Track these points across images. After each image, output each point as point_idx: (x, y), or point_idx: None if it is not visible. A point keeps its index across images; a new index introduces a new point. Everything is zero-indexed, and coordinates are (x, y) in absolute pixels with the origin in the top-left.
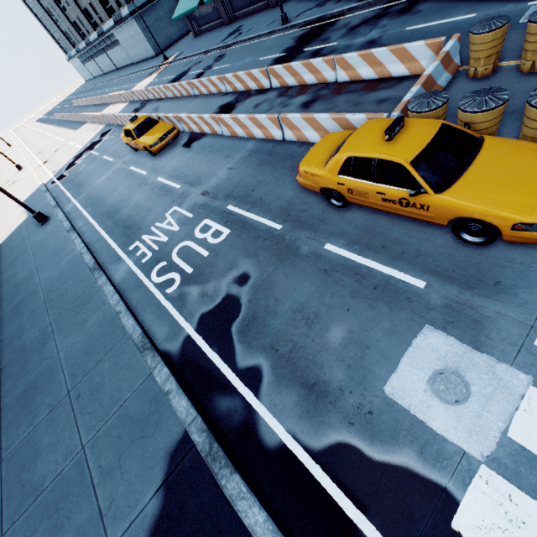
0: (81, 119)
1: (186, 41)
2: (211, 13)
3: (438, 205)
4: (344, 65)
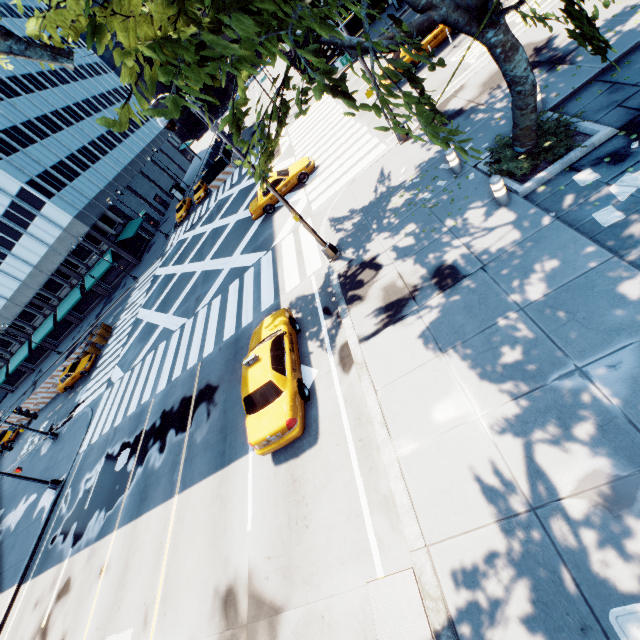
0: None
1: (7, 400)
2: (18, 375)
3: (76, 374)
4: (73, 359)
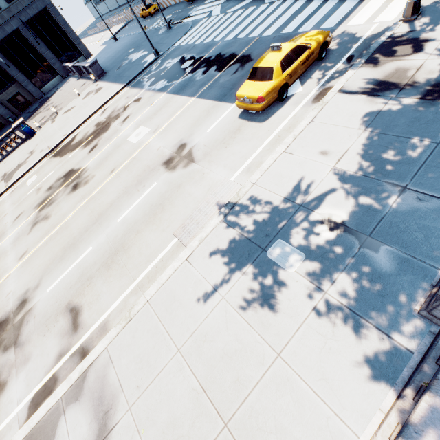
0: (110, 26)
1: None
2: None
3: None
4: None
